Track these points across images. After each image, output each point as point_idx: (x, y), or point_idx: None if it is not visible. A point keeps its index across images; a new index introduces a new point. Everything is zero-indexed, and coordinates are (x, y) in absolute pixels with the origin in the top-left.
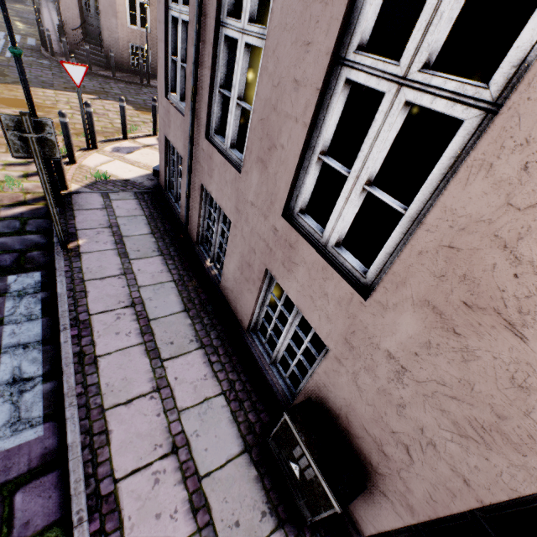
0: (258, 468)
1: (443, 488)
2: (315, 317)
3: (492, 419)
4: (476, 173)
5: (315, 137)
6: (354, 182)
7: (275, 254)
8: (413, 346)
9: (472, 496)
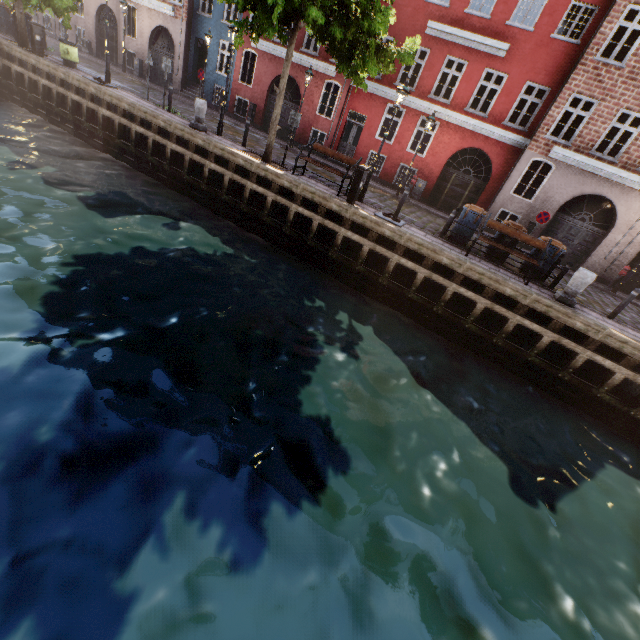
0: (82, 51)
1: (95, 33)
2: (83, 27)
3: (93, 22)
4: (85, 3)
5: (76, 3)
6: (80, 7)
7: (76, 22)
8: (88, 20)
9: (95, 30)
